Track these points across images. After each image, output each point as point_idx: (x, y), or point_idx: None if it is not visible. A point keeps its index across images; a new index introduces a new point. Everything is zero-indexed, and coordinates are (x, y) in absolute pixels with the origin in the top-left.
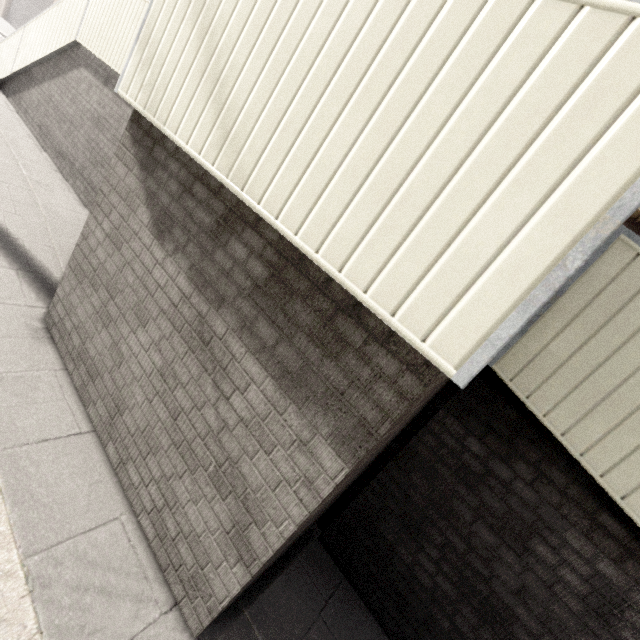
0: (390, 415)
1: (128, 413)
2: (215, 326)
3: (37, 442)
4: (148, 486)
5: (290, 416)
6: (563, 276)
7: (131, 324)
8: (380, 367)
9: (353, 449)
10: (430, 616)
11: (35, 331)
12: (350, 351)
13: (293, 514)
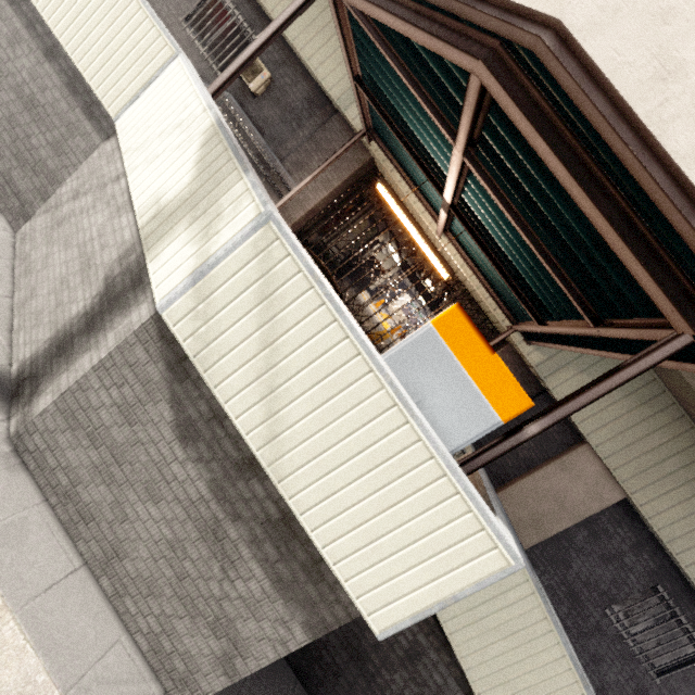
0: (340, 622)
1: (129, 561)
2: (229, 532)
3: (45, 591)
4: (146, 617)
5: (278, 605)
6: (430, 613)
7: (140, 495)
8: (340, 598)
9: (315, 633)
10: (320, 656)
11: (6, 458)
12: (325, 584)
13: (269, 656)
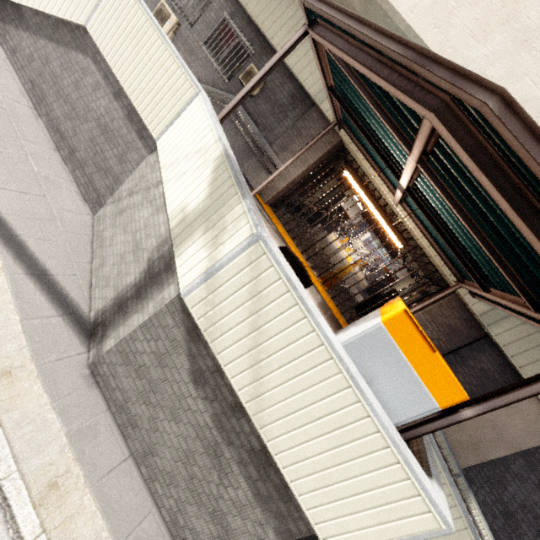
0: (302, 534)
1: (159, 459)
2: (224, 452)
3: (107, 473)
4: (168, 498)
5: (257, 511)
6: None
7: (167, 416)
8: (303, 516)
9: (283, 537)
10: None
11: (87, 379)
12: (292, 504)
13: None
